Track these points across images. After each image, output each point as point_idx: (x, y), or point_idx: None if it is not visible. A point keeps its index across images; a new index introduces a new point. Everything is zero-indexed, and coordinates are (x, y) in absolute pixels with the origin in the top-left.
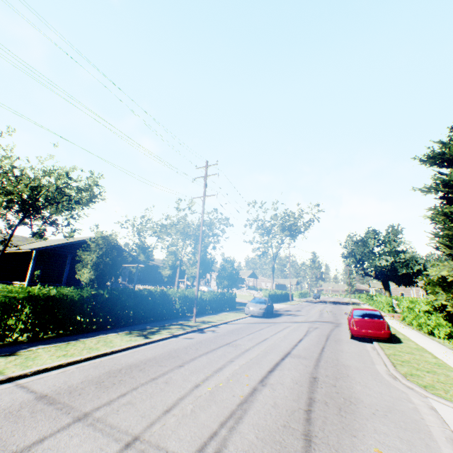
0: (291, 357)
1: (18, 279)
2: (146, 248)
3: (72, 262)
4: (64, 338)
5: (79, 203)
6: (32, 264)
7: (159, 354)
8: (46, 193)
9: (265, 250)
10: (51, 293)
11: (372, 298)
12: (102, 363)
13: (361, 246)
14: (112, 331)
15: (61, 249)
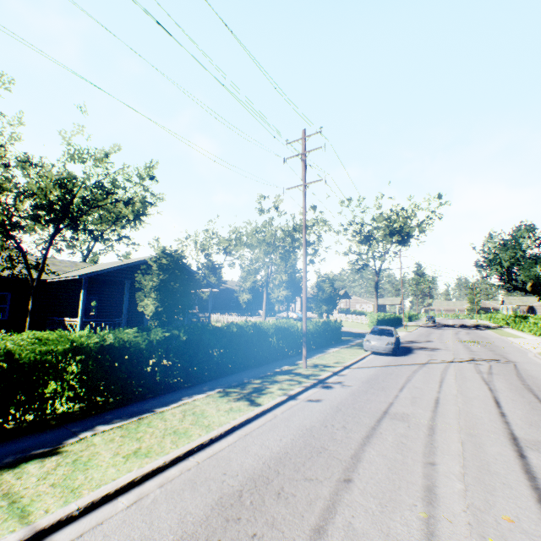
0: (533, 451)
1: (71, 314)
2: (216, 268)
3: (131, 290)
4: (133, 408)
5: (129, 204)
6: (83, 295)
7: (289, 443)
8: (82, 193)
9: (366, 262)
10: (105, 340)
11: (525, 320)
12: (201, 472)
13: (510, 249)
14: (198, 390)
15: (116, 274)
